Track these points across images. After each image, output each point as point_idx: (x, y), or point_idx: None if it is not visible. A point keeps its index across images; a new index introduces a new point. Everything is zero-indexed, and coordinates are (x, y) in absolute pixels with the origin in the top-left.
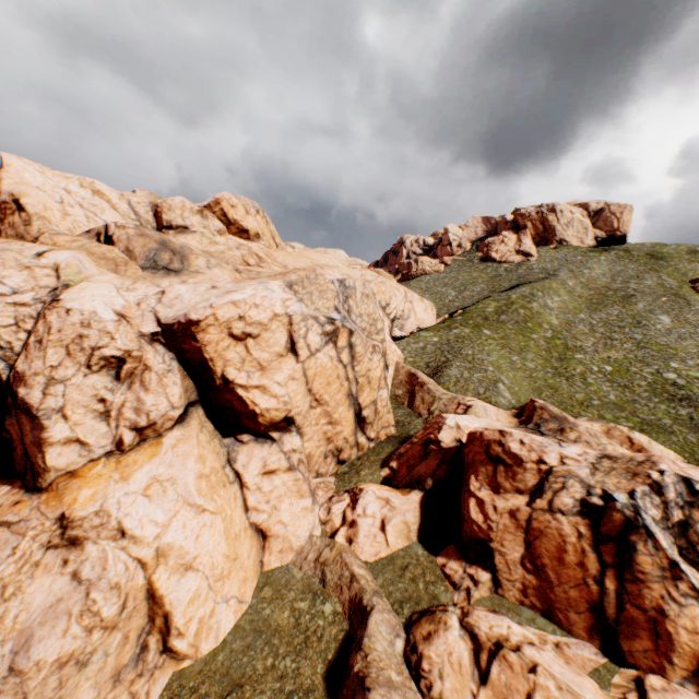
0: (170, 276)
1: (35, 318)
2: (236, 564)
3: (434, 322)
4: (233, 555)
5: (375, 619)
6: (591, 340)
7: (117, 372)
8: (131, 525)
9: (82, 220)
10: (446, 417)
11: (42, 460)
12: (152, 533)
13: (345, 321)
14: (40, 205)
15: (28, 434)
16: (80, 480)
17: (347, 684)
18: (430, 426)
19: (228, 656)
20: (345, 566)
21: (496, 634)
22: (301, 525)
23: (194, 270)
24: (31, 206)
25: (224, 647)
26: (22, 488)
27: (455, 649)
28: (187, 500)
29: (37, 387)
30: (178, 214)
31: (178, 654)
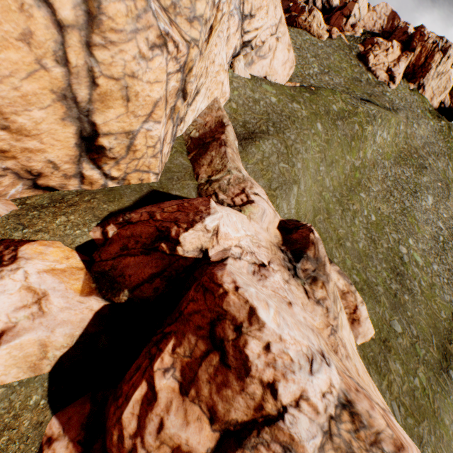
0: None
1: None
2: None
3: (283, 83)
4: None
5: None
6: (380, 186)
7: None
8: None
9: None
10: (210, 211)
11: None
12: None
13: None
14: None
15: None
16: None
17: None
18: (187, 209)
19: None
20: None
21: None
22: None
23: None
24: None
25: None
26: None
27: None
28: None
29: None
30: None
31: None
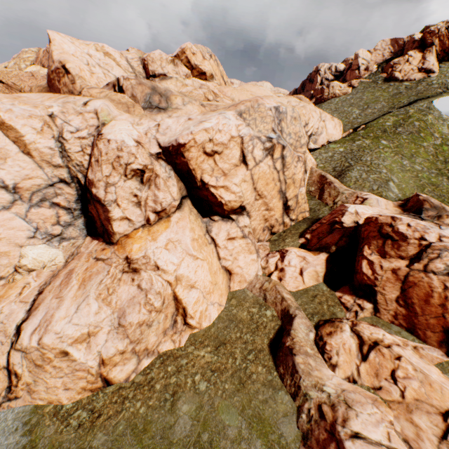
0: (161, 113)
1: (91, 146)
2: (216, 286)
3: (340, 136)
4: (214, 282)
5: (297, 322)
6: None
7: (141, 179)
8: (161, 264)
9: (101, 76)
10: (348, 207)
11: (111, 228)
12: (172, 268)
13: (279, 139)
14: (77, 68)
15: (102, 214)
16: (131, 239)
17: (282, 350)
18: (335, 212)
19: (216, 330)
20: (278, 292)
21: (374, 337)
22: (251, 269)
23: (175, 107)
24: (72, 70)
25: (214, 325)
26: (103, 242)
27: (347, 342)
28: (187, 252)
29: (101, 188)
30: (158, 65)
31: (191, 326)
